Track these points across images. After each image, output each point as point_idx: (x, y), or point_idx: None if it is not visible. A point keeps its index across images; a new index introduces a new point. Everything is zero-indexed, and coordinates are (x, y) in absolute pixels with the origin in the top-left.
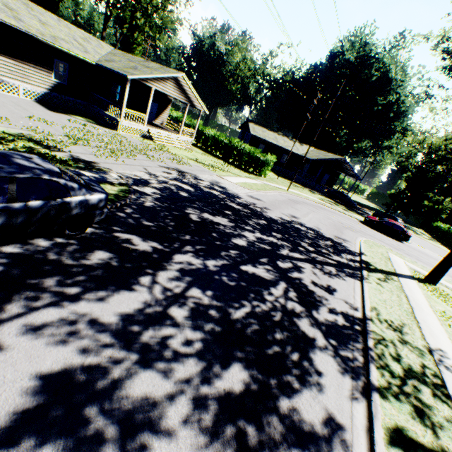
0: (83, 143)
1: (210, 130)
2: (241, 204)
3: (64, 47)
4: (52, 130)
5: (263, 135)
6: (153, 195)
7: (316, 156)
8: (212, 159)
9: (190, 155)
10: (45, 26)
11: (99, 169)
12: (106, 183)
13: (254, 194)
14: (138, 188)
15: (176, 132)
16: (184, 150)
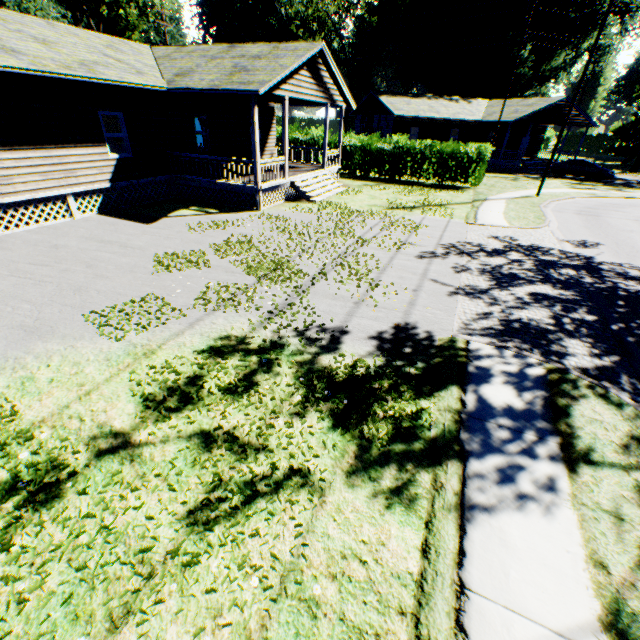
0: (298, 279)
1: (347, 137)
2: (625, 275)
3: (113, 79)
4: (224, 275)
5: (413, 111)
6: (613, 367)
7: (513, 113)
8: (392, 190)
9: (372, 200)
10: (50, 47)
11: (454, 349)
12: (555, 397)
13: (561, 234)
14: (572, 364)
15: (304, 165)
16: (349, 193)
